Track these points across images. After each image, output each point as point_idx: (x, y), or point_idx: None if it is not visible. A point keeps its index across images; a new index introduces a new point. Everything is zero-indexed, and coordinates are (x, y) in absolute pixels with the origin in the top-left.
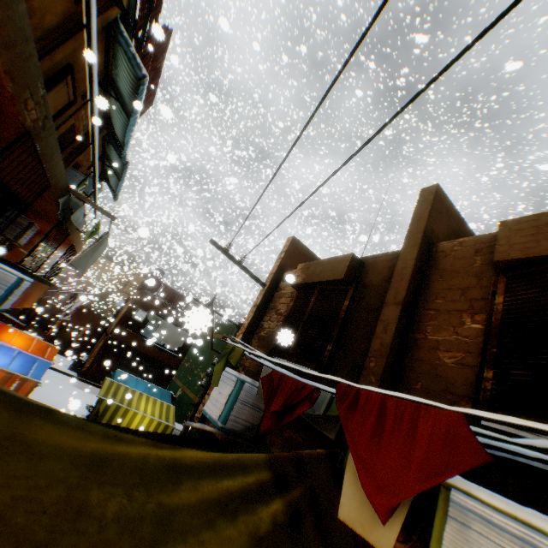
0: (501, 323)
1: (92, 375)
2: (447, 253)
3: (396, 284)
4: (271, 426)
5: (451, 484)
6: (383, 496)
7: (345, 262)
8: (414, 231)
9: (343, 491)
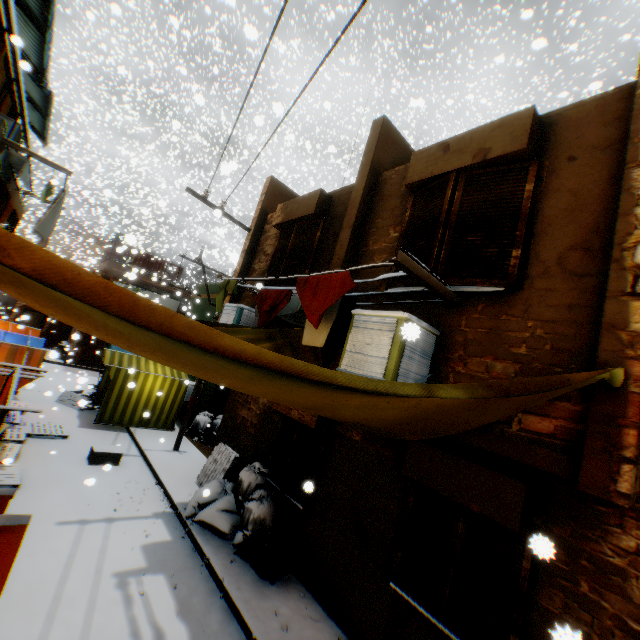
0: (406, 229)
1: (82, 359)
2: (387, 182)
3: (350, 212)
4: (265, 323)
5: (356, 314)
6: (314, 316)
7: (315, 198)
8: (365, 164)
9: (304, 333)
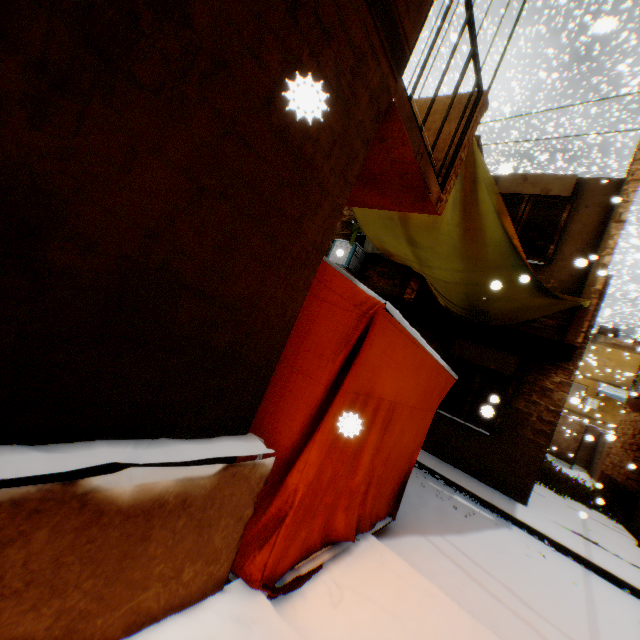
0: None
1: None
2: None
3: None
4: None
5: None
6: None
7: None
8: None
9: None
